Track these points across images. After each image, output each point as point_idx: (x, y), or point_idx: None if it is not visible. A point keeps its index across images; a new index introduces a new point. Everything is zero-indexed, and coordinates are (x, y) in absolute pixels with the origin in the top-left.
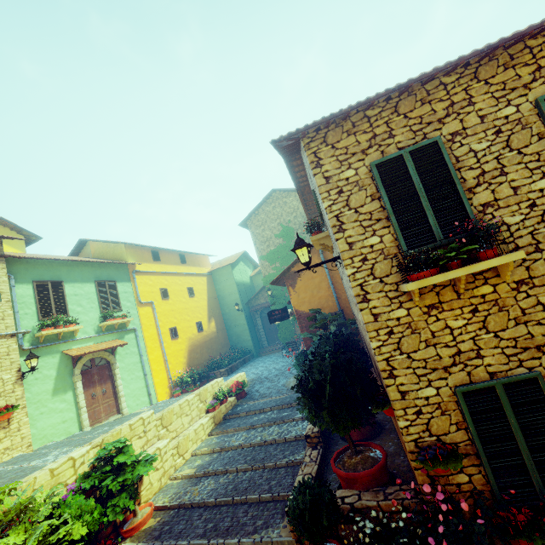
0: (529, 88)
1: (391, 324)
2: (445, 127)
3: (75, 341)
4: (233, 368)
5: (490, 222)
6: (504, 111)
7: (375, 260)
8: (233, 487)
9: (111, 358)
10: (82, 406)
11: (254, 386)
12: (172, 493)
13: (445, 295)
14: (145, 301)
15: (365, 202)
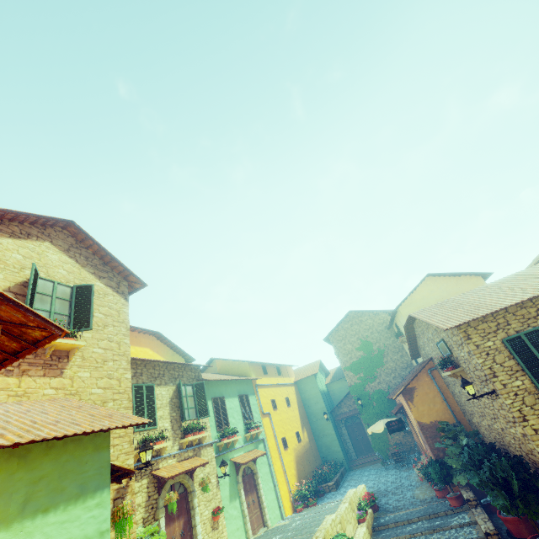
0: None
1: None
2: (538, 321)
3: (234, 450)
4: (337, 482)
5: None
6: None
7: (522, 395)
8: None
9: (255, 468)
10: (246, 514)
11: (379, 499)
12: None
13: None
14: (265, 412)
15: (505, 360)
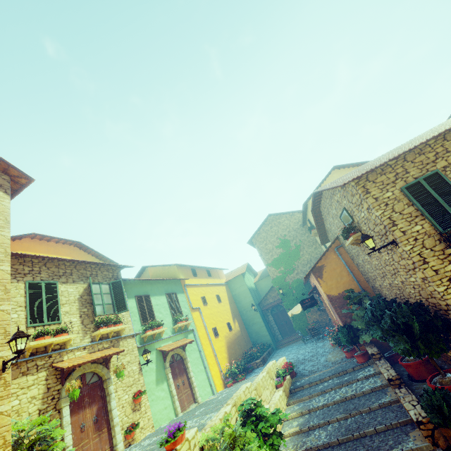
0: None
1: (448, 275)
2: (438, 164)
3: (162, 341)
4: (264, 359)
5: None
6: None
7: (422, 238)
8: (345, 429)
9: (184, 354)
10: (174, 394)
11: (297, 367)
12: (291, 445)
13: None
14: (195, 307)
15: (404, 208)
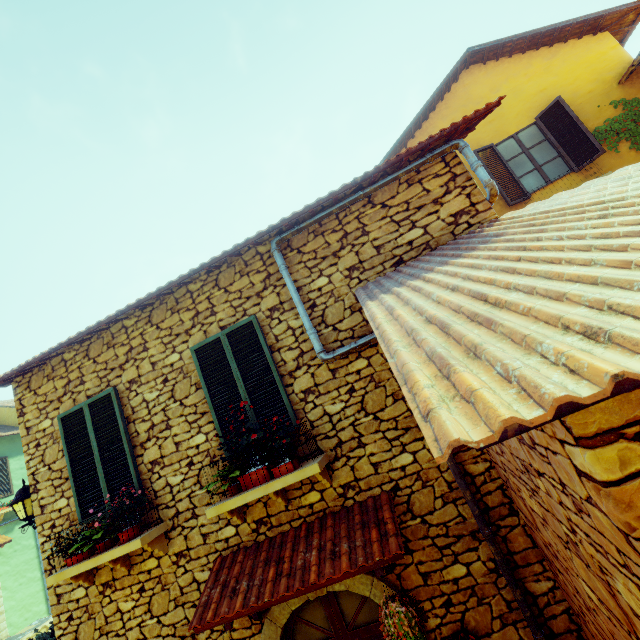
0: (190, 334)
1: (71, 607)
2: (125, 373)
3: None
4: None
5: (157, 482)
6: (171, 358)
7: (62, 526)
8: None
9: None
10: None
11: None
12: None
13: (119, 570)
14: None
15: (58, 457)
